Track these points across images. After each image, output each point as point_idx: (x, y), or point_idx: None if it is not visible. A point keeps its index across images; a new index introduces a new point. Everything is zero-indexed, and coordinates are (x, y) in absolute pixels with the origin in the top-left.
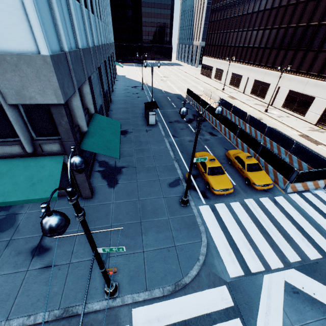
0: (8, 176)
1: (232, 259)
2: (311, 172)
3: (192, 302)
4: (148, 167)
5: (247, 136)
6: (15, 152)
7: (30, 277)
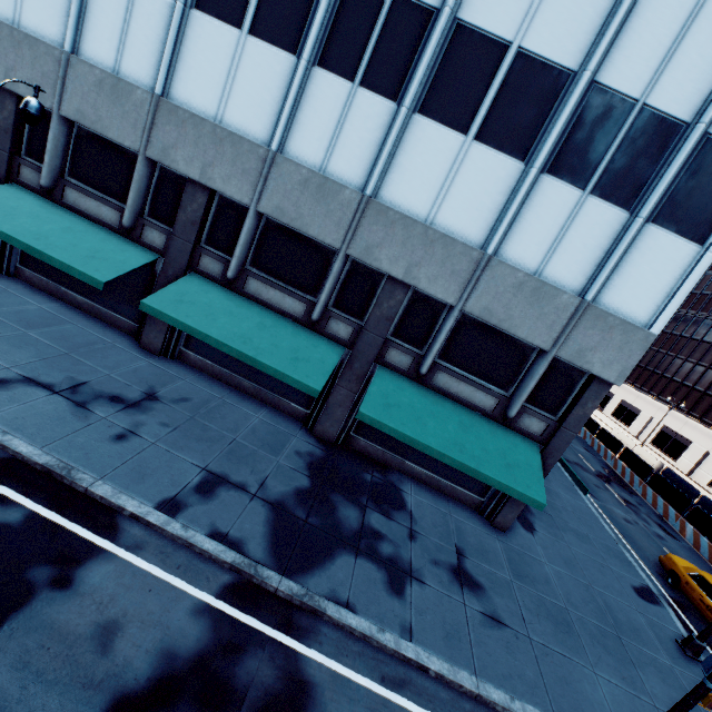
0: (474, 434)
1: None
2: None
3: None
4: (576, 530)
5: None
6: (481, 404)
7: (476, 621)
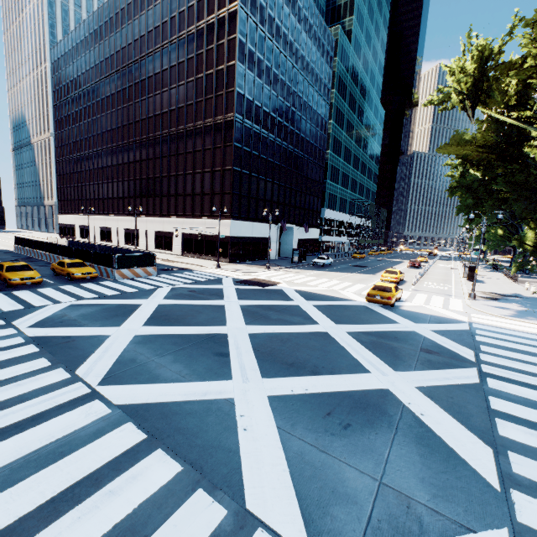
0: None
1: (14, 306)
2: (131, 257)
3: None
4: None
5: (81, 251)
6: None
7: None
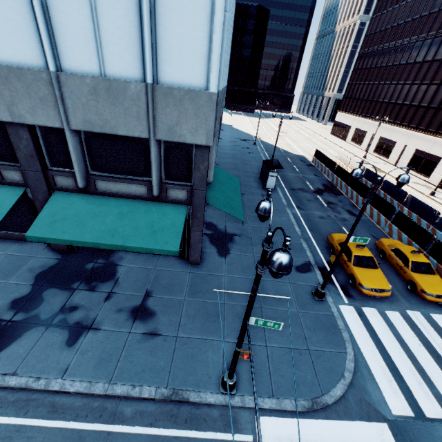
0: (129, 218)
1: (393, 388)
2: None
3: (337, 432)
4: None
5: (410, 223)
6: (138, 193)
7: (133, 341)
